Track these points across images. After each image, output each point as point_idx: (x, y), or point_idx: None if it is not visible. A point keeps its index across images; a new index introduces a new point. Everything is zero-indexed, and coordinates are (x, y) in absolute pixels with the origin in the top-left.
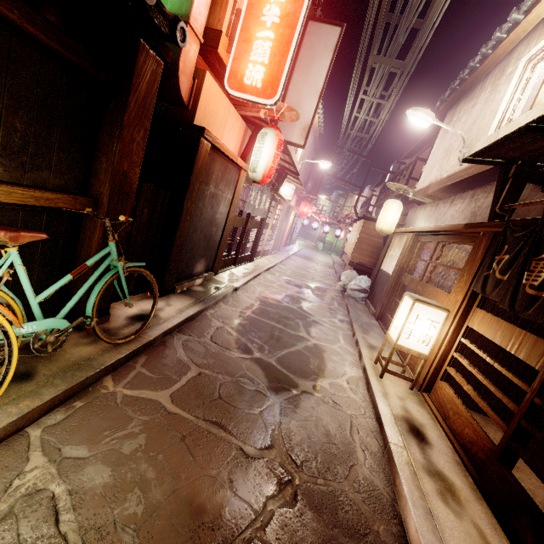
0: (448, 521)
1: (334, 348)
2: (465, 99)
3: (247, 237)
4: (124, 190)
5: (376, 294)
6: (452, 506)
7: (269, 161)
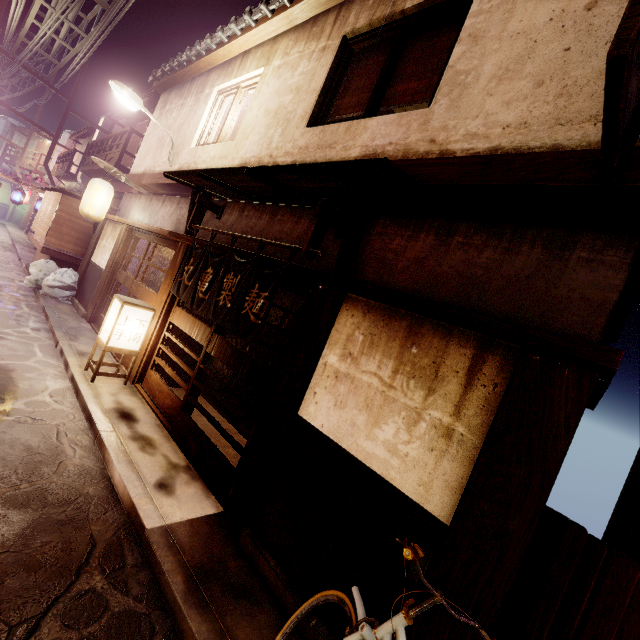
0: (145, 461)
1: (28, 364)
2: (177, 90)
3: None
4: None
5: (87, 292)
6: (150, 451)
7: None
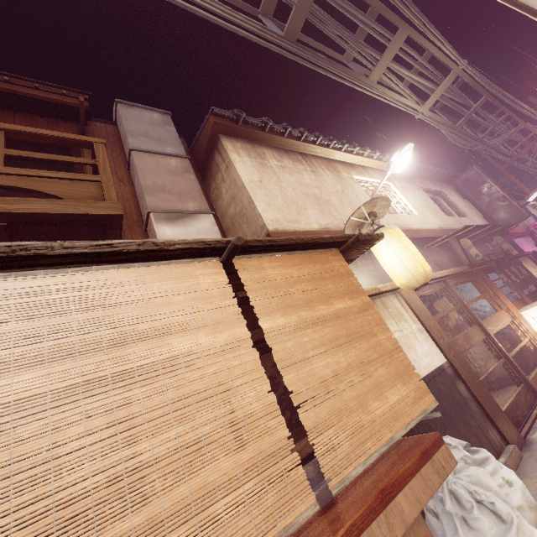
0: None
1: None
2: (273, 150)
3: None
4: None
5: None
6: None
7: None
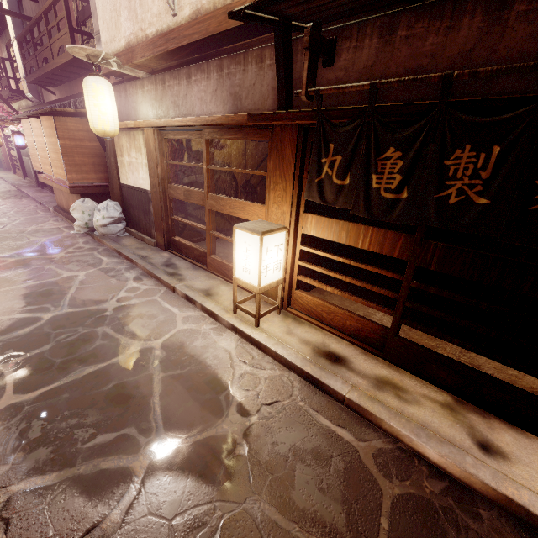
0: (426, 417)
1: (181, 328)
2: None
3: None
4: None
5: (139, 219)
6: (410, 399)
7: None
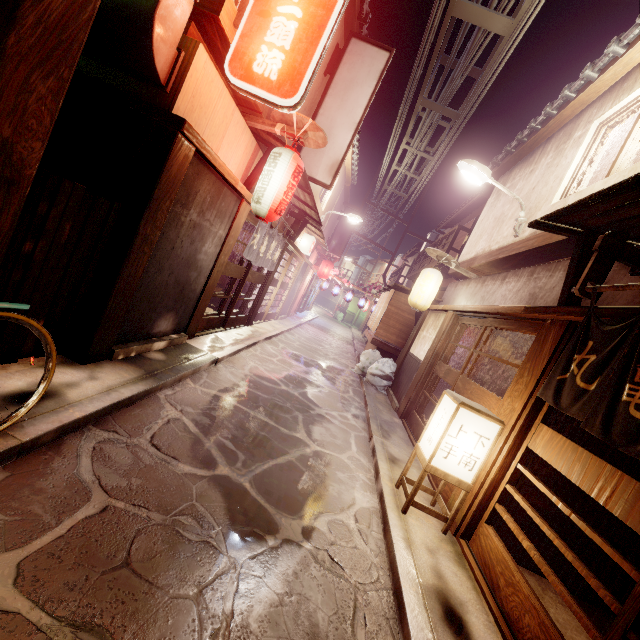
0: None
1: (342, 458)
2: (521, 164)
3: (247, 293)
4: (2, 173)
5: (401, 383)
6: None
7: (280, 191)
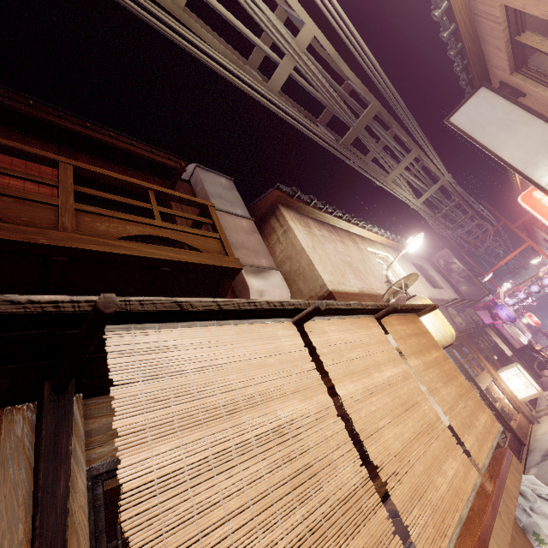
0: None
1: None
2: (314, 221)
3: None
4: None
5: None
6: None
7: None
